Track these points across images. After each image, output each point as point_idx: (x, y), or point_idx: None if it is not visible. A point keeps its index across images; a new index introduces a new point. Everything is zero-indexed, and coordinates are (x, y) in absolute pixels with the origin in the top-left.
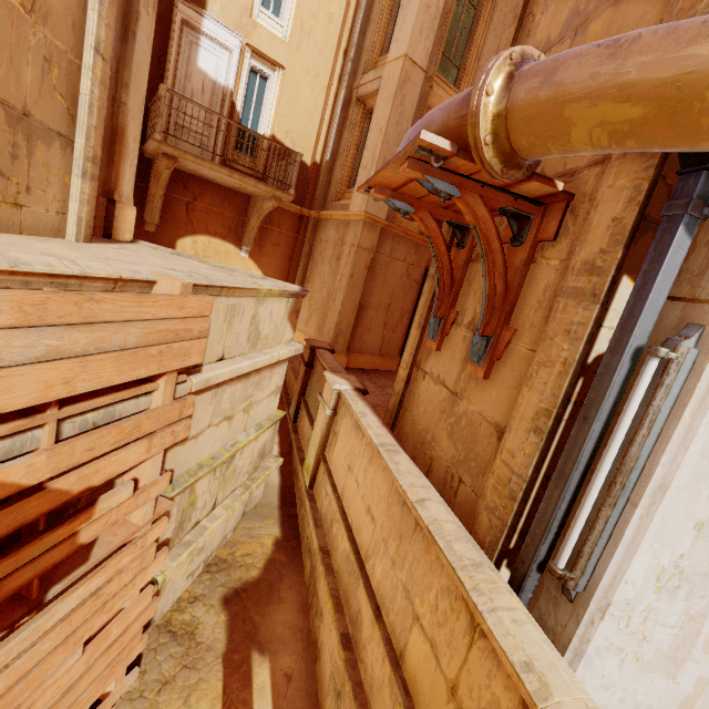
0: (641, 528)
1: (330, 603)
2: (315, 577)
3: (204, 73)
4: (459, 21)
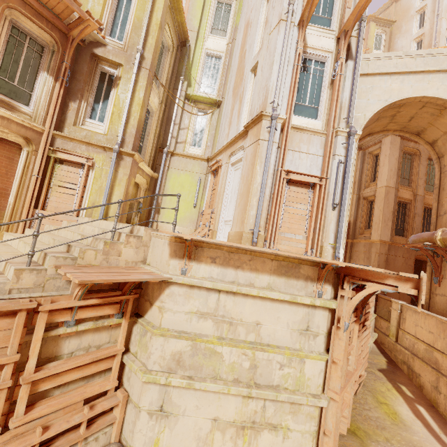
0: None
1: (423, 362)
2: (411, 367)
3: None
4: (404, 166)
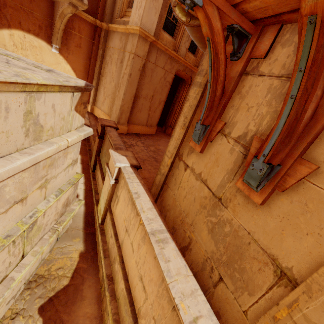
0: None
1: None
2: (104, 285)
3: None
4: None
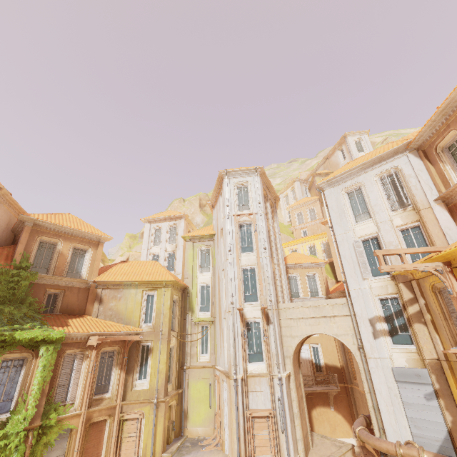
0: None
1: None
2: None
3: (303, 358)
4: None
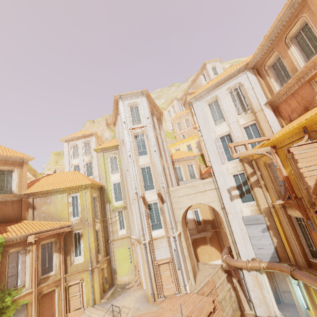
0: (250, 293)
1: (245, 316)
2: None
3: (189, 219)
4: None
